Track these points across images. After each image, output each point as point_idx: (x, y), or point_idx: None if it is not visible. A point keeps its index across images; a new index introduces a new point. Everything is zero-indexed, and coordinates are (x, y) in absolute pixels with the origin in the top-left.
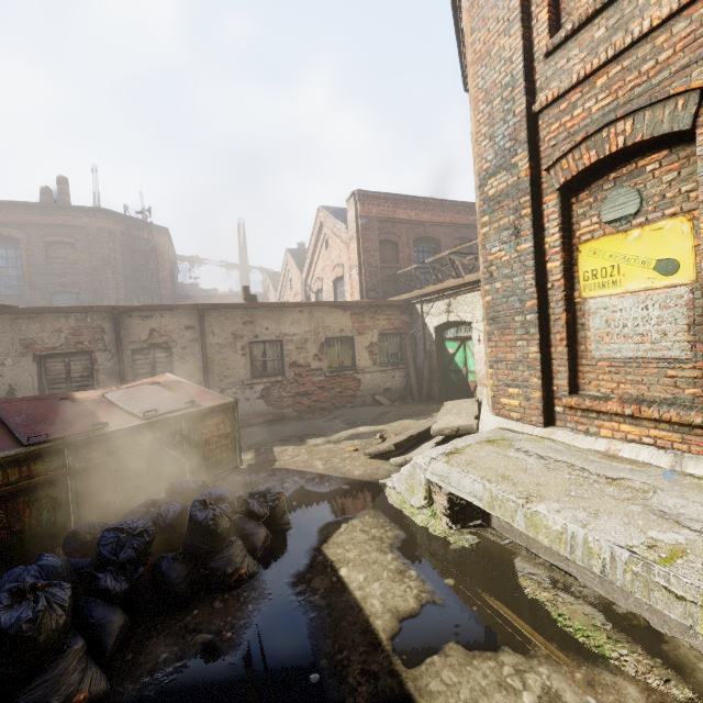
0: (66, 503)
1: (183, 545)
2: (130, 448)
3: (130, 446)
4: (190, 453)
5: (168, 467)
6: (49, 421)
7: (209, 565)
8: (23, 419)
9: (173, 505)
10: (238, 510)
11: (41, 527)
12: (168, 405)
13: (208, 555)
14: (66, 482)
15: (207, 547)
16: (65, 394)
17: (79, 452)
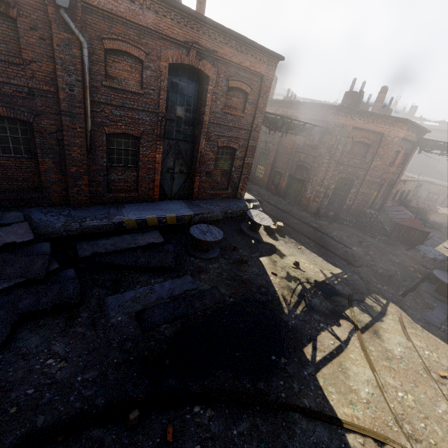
0: (429, 217)
1: (438, 225)
2: (439, 215)
3: (439, 215)
4: (445, 220)
5: (441, 220)
6: (433, 208)
7: (440, 228)
8: (430, 207)
9: (439, 222)
10: (446, 228)
11: (426, 217)
12: (447, 213)
13: (440, 227)
14: (431, 215)
15: (440, 227)
16: (435, 206)
17: (434, 213)
